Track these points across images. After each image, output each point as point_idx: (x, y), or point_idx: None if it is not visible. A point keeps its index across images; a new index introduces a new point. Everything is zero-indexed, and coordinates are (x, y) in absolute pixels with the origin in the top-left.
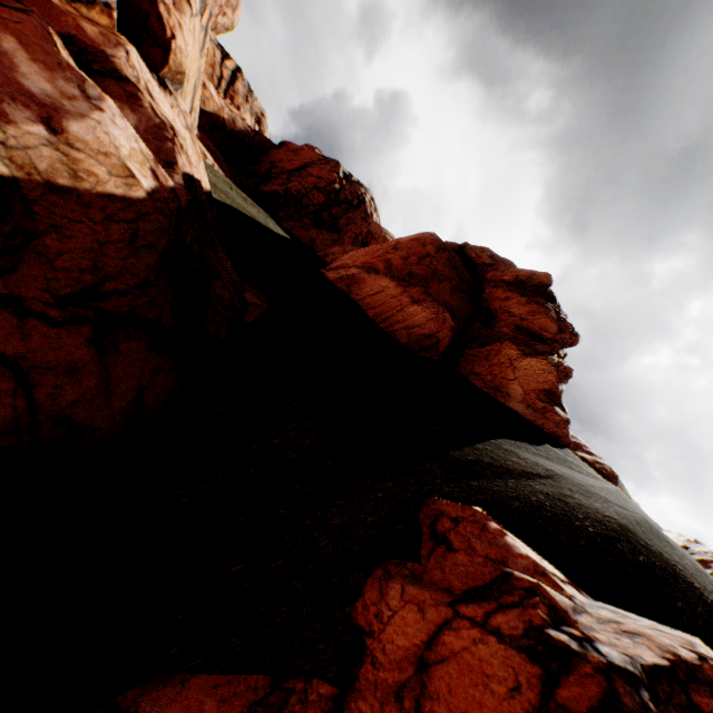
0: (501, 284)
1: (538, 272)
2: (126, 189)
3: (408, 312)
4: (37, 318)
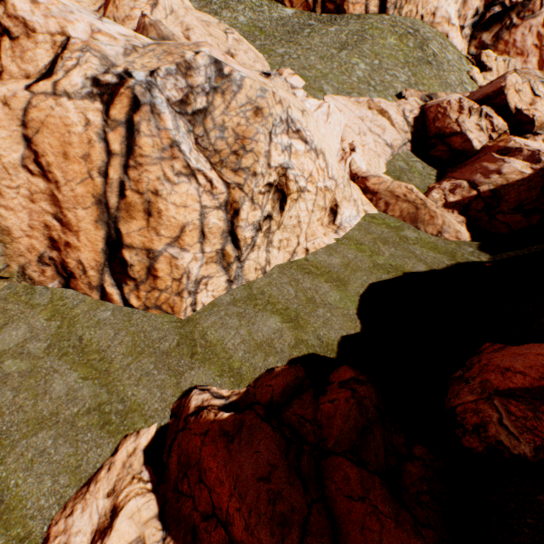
0: None
1: None
2: (521, 177)
3: None
4: (506, 214)
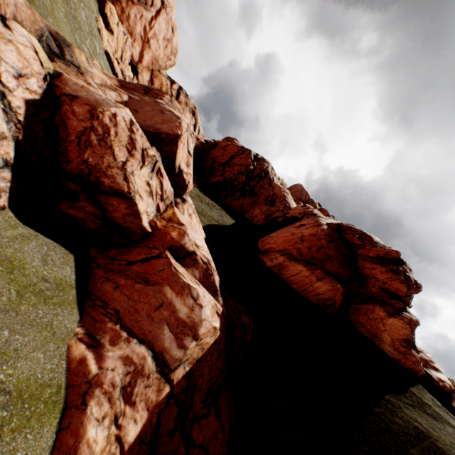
0: (368, 258)
1: (391, 250)
2: (214, 337)
3: (315, 286)
4: (202, 417)
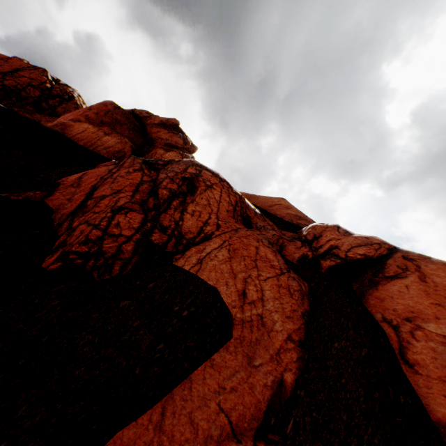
0: (155, 126)
1: (171, 118)
2: None
3: (104, 140)
4: None
